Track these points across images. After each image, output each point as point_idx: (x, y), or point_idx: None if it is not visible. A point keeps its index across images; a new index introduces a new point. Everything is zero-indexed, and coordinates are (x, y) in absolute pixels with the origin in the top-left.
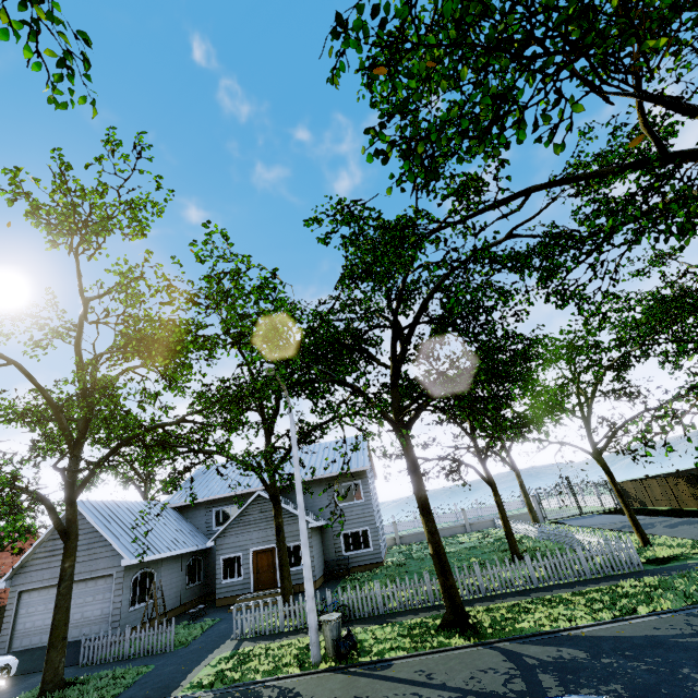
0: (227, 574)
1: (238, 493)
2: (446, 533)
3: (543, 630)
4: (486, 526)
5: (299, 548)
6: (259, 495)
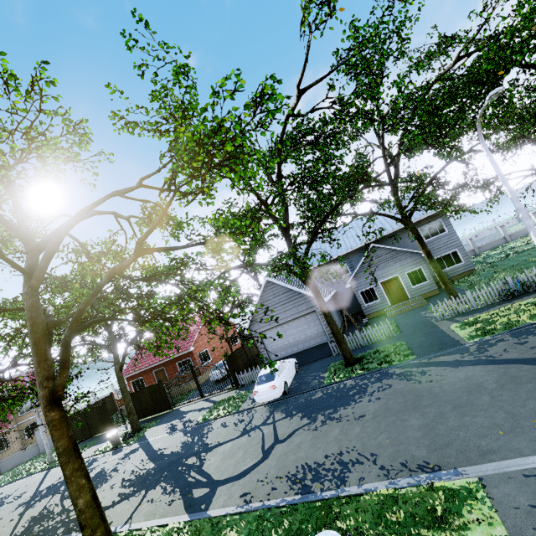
0: (367, 300)
1: (344, 254)
2: (488, 248)
3: None
4: (525, 233)
5: (417, 272)
6: (371, 247)
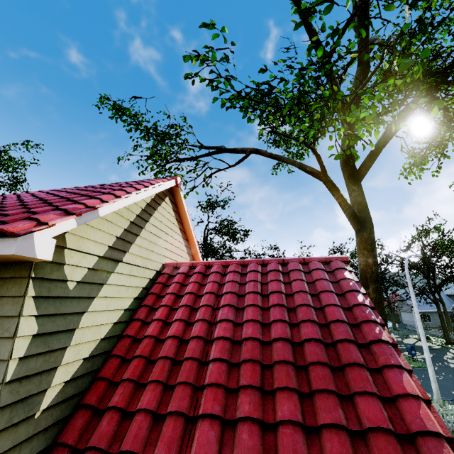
0: None
1: None
2: None
3: (449, 348)
4: None
5: None
6: None
